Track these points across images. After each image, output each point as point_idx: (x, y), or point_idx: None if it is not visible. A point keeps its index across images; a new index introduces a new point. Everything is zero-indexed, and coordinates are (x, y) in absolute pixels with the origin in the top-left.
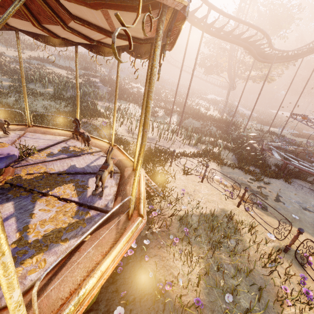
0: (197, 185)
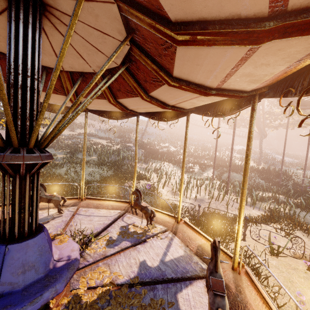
0: (307, 277)
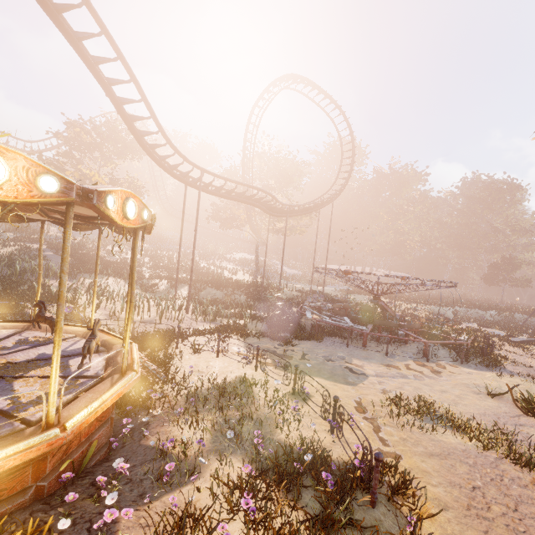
0: (212, 361)
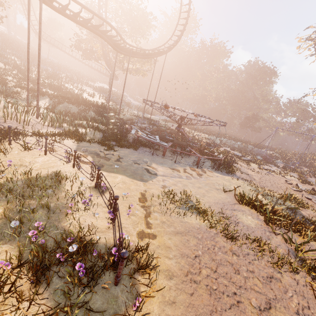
0: (38, 157)
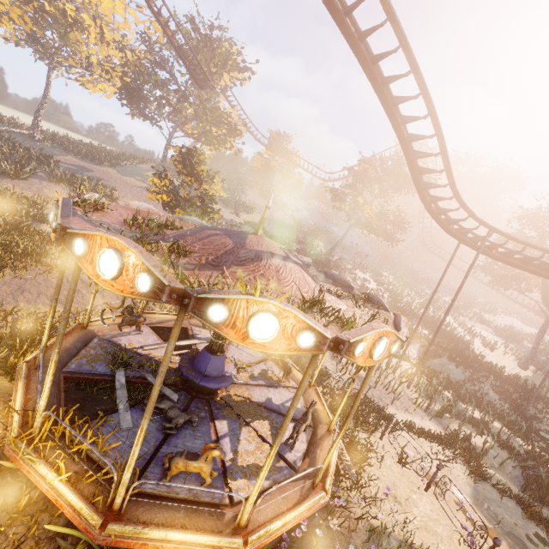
0: (416, 492)
